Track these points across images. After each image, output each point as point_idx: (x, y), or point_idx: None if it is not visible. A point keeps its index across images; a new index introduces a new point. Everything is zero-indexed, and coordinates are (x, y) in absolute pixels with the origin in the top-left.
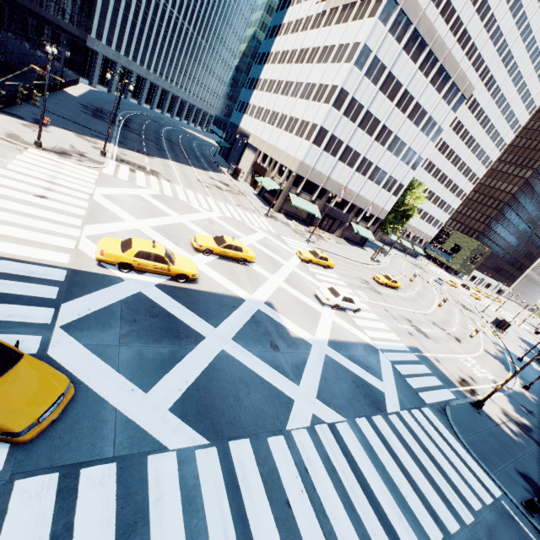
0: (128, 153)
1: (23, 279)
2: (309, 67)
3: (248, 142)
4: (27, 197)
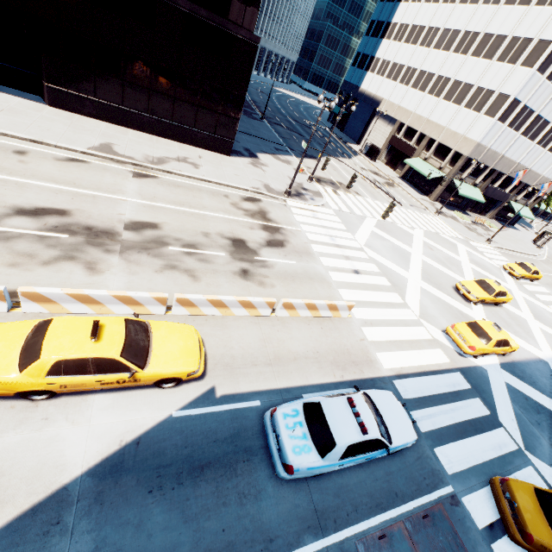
0: (308, 164)
1: (458, 396)
2: (489, 10)
3: (379, 109)
4: (355, 278)
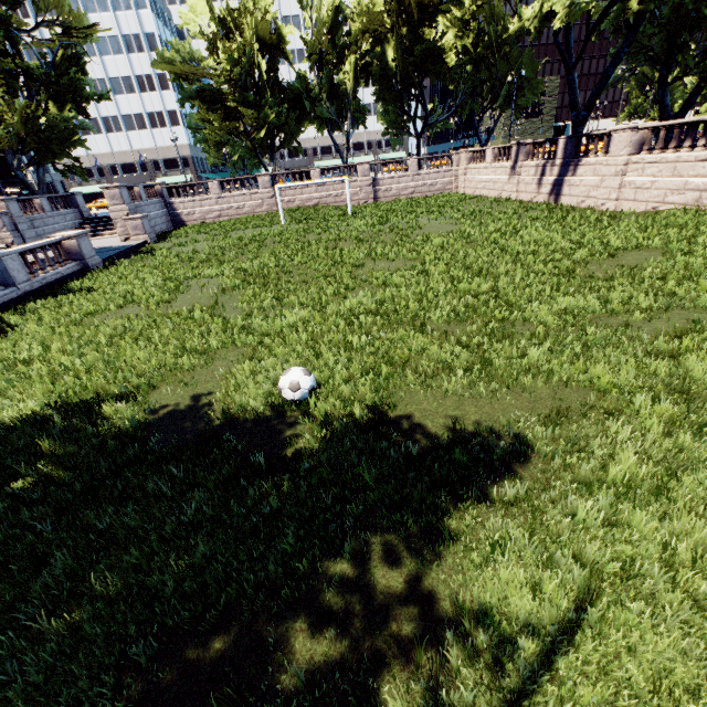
0: None
1: None
2: None
3: None
4: None
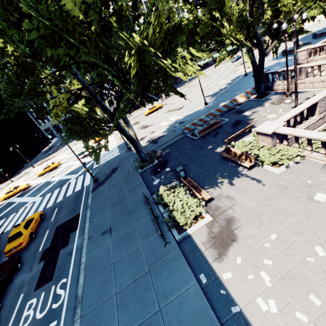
0: (47, 158)
1: None
2: None
3: None
4: None
